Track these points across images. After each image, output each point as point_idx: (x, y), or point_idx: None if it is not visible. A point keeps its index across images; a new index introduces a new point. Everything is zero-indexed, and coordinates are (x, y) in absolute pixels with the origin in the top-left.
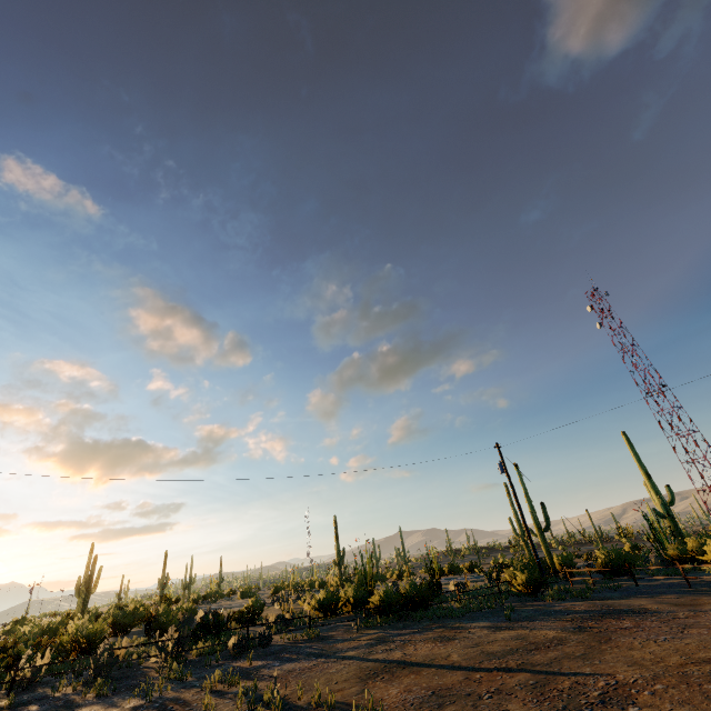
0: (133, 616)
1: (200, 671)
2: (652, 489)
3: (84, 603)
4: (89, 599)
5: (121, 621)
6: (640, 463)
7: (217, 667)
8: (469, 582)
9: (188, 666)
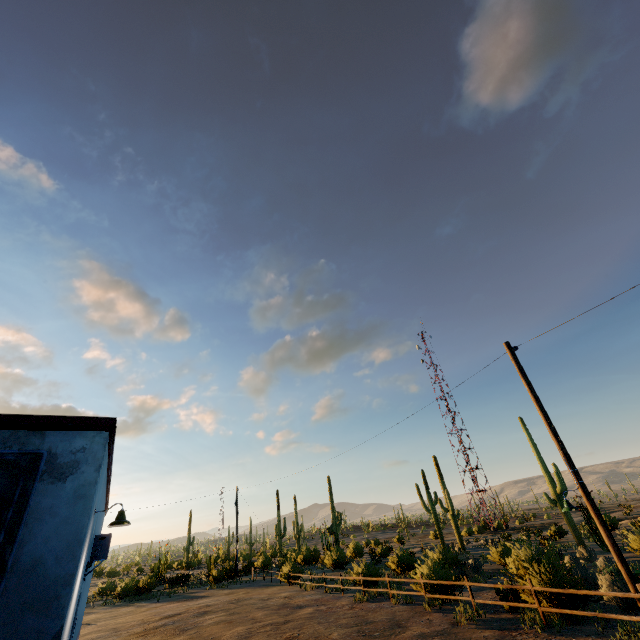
0: None
1: None
2: (332, 515)
3: None
4: None
5: None
6: (331, 498)
7: None
8: None
9: None
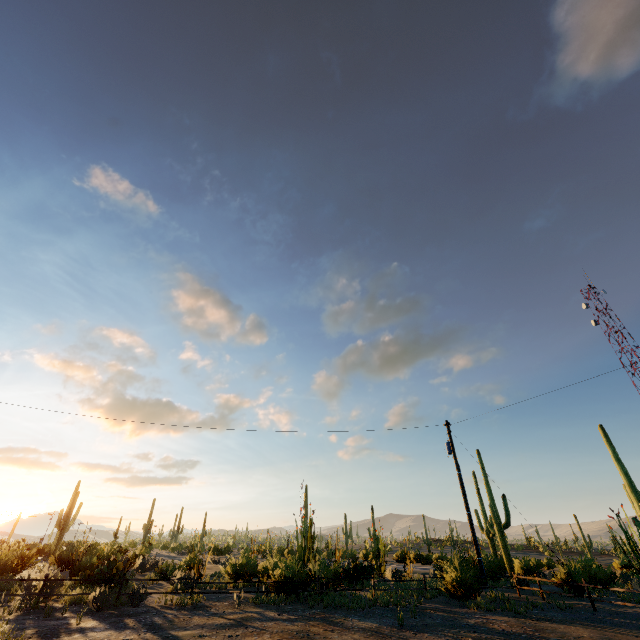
0: (89, 553)
1: (31, 621)
2: (633, 494)
3: (60, 535)
4: (65, 531)
5: (66, 556)
6: (619, 463)
7: (54, 619)
8: (411, 572)
9: (40, 612)
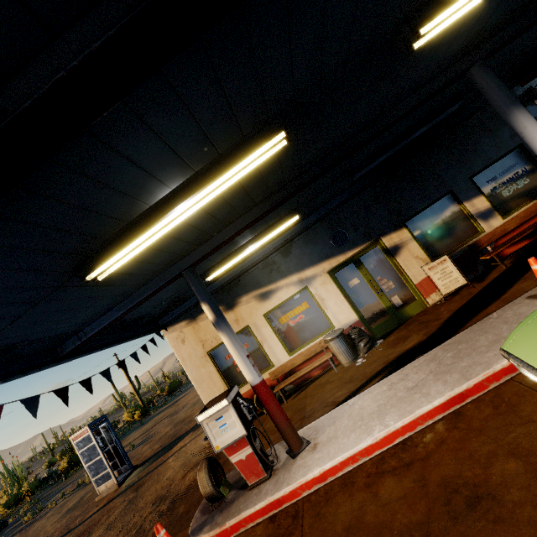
0: None
1: None
2: None
3: None
4: None
5: None
6: None
7: None
8: None
9: None
